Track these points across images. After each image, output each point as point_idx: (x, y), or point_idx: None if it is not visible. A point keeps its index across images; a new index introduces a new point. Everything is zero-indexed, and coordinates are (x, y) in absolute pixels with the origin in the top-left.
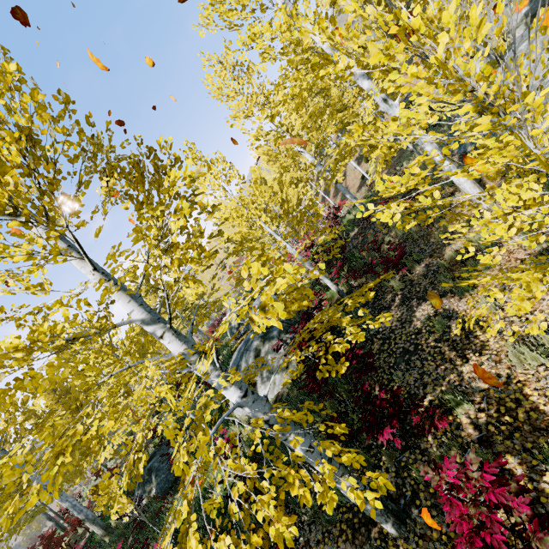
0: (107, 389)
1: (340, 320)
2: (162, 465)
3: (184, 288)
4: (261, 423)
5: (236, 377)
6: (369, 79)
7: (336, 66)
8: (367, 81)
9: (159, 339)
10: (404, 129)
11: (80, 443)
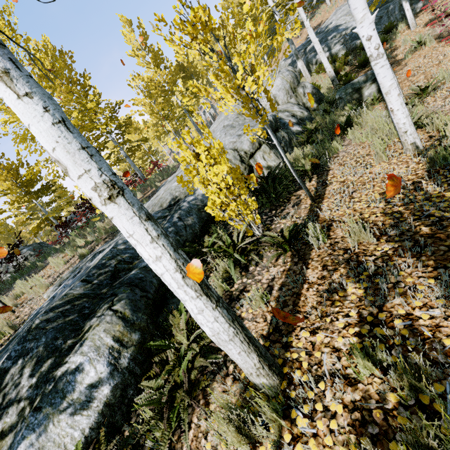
0: None
1: None
2: None
3: None
4: None
5: None
6: None
7: None
8: None
9: None
10: None
11: None
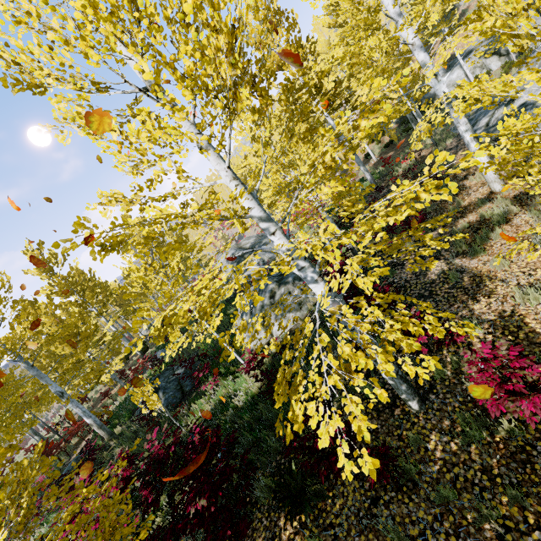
0: (256, 255)
1: (422, 236)
2: (169, 385)
3: (322, 187)
4: (363, 299)
5: (380, 247)
6: (425, 52)
7: (484, 24)
8: (423, 54)
9: (270, 235)
10: (539, 80)
11: (77, 365)
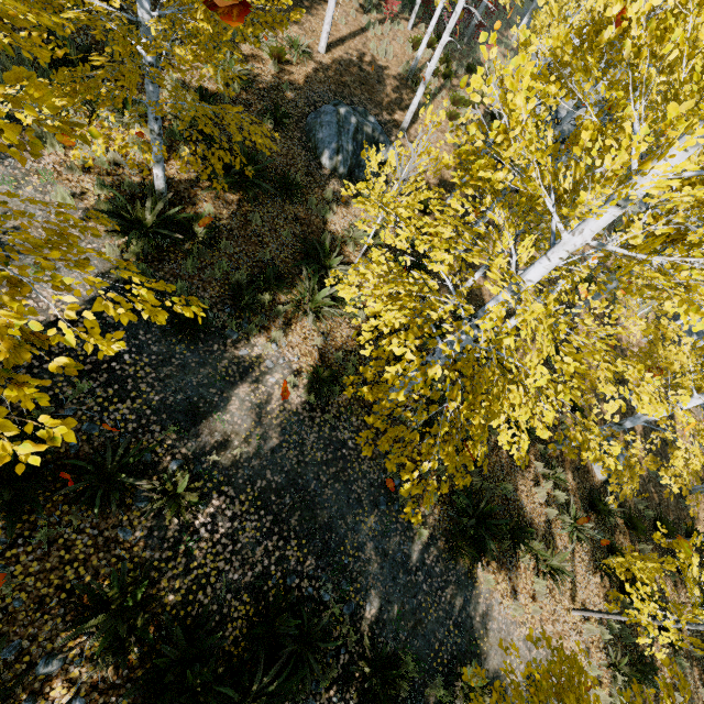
0: None
1: None
2: None
3: None
4: None
5: None
6: None
7: None
8: None
9: None
10: None
11: None
